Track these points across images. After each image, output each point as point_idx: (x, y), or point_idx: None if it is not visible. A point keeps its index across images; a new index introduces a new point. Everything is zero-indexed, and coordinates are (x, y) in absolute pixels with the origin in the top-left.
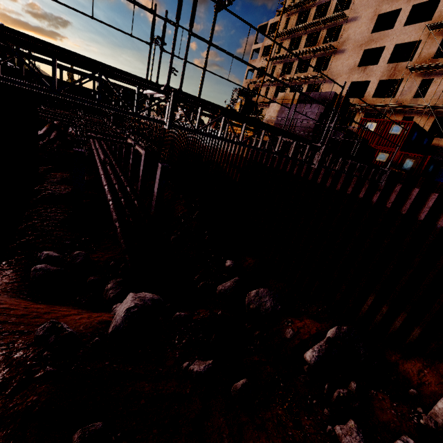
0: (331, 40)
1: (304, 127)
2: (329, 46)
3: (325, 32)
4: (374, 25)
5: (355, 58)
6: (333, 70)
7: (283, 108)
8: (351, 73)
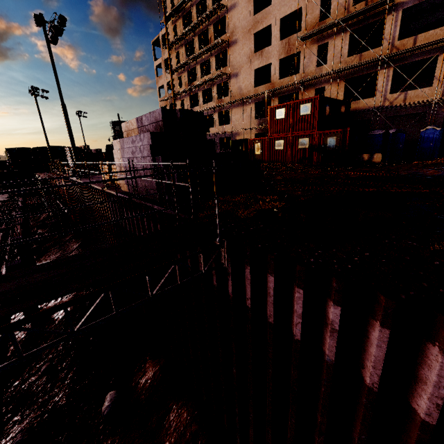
0: (222, 34)
1: (145, 167)
2: (219, 40)
3: (212, 28)
4: (253, 7)
5: (249, 45)
6: (234, 64)
7: (122, 145)
8: (251, 61)
